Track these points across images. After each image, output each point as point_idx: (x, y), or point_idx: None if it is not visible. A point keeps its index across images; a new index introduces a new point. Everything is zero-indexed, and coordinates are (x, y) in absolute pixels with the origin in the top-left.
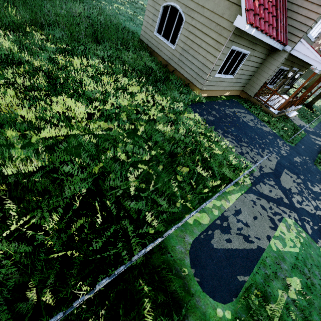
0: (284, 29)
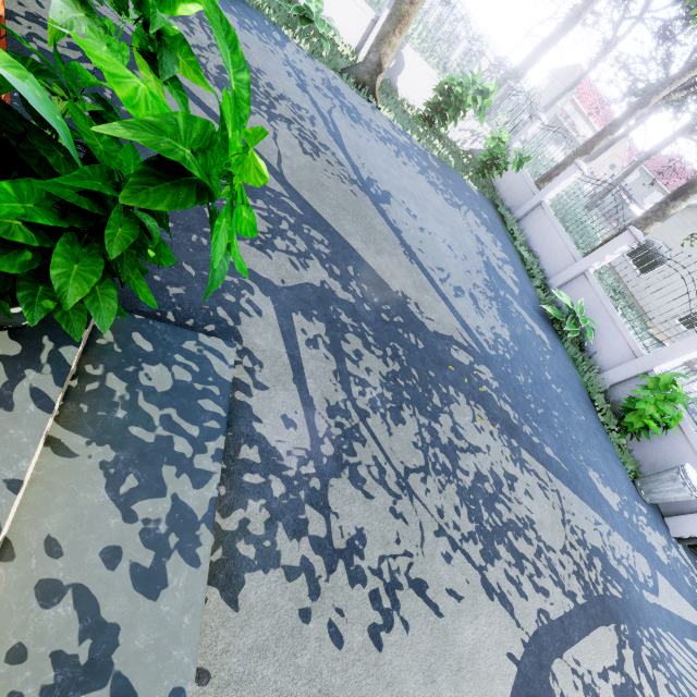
0: None
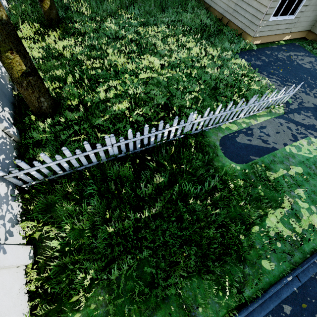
0: None
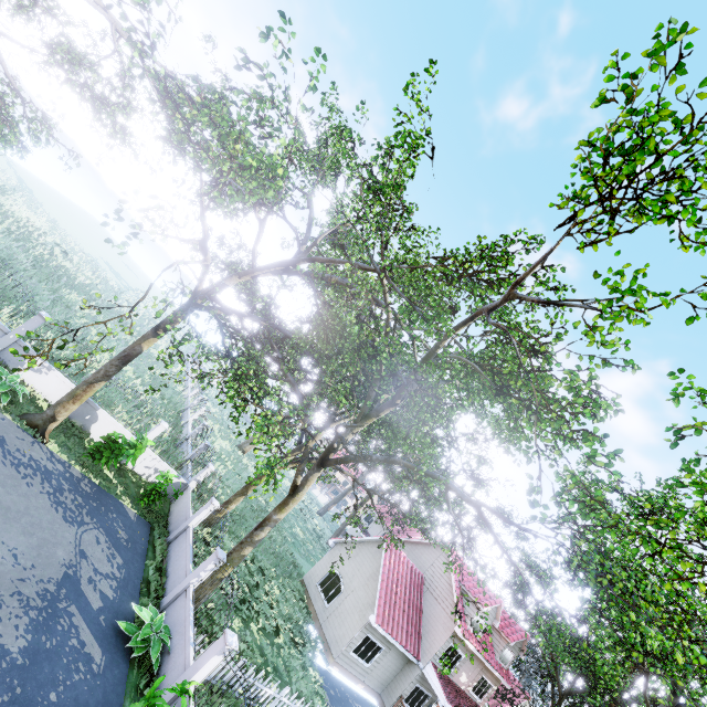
0: (416, 643)
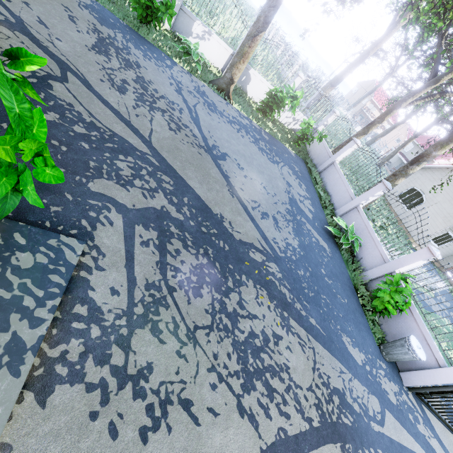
0: None
